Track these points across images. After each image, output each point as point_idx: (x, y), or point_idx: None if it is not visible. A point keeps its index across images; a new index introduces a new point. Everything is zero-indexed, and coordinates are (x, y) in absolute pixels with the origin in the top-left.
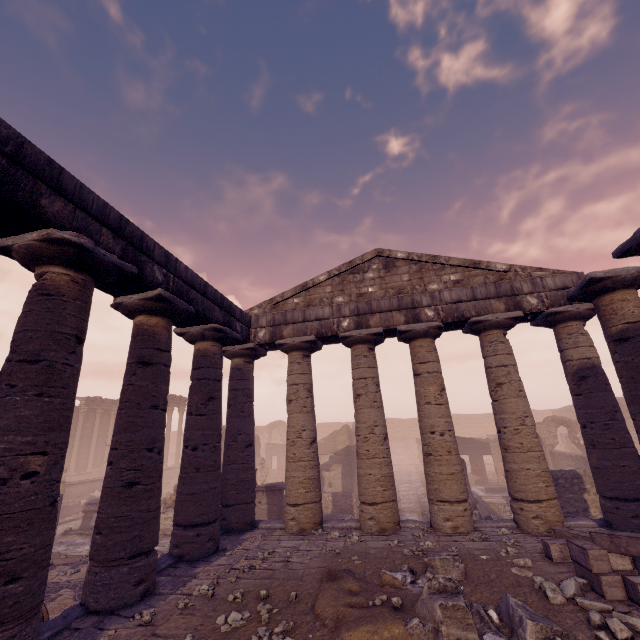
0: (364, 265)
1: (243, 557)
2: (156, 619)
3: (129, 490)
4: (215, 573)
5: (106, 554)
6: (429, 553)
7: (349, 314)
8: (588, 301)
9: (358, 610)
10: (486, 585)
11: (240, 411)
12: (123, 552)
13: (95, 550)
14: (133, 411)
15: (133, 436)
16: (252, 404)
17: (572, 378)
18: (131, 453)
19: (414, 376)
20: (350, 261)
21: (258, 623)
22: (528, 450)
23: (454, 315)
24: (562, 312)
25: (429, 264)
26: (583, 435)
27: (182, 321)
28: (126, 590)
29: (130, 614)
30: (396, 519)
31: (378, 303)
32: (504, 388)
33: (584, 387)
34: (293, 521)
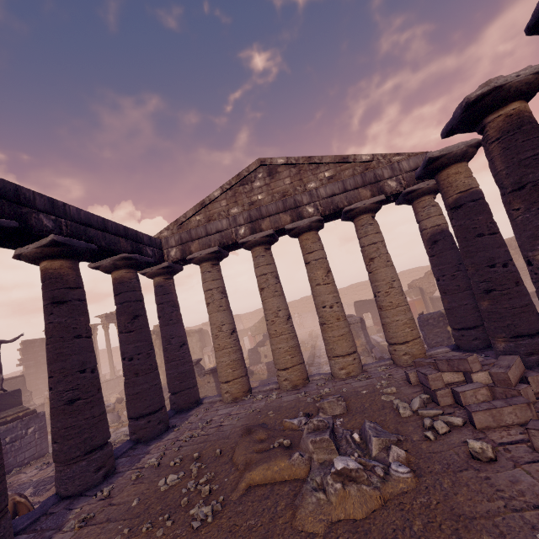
0: (251, 176)
1: (187, 429)
2: (114, 492)
3: (71, 406)
4: (163, 447)
5: (65, 456)
6: (325, 397)
7: (244, 222)
8: (431, 178)
9: (261, 454)
10: (360, 413)
11: (169, 320)
12: (78, 452)
13: (55, 455)
14: (58, 344)
15: (64, 364)
16: (179, 312)
17: (427, 243)
18: (66, 378)
19: (305, 265)
20: (238, 174)
21: (189, 478)
22: (396, 306)
23: (330, 208)
24: (416, 190)
25: (306, 165)
26: (438, 286)
27: (91, 257)
28: (88, 477)
29: (94, 493)
30: (304, 376)
31: (266, 208)
32: (375, 261)
33: (436, 249)
34: (227, 394)
